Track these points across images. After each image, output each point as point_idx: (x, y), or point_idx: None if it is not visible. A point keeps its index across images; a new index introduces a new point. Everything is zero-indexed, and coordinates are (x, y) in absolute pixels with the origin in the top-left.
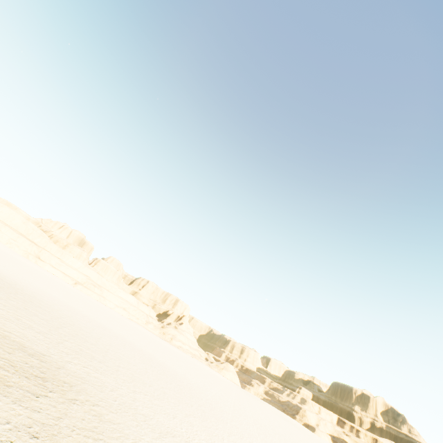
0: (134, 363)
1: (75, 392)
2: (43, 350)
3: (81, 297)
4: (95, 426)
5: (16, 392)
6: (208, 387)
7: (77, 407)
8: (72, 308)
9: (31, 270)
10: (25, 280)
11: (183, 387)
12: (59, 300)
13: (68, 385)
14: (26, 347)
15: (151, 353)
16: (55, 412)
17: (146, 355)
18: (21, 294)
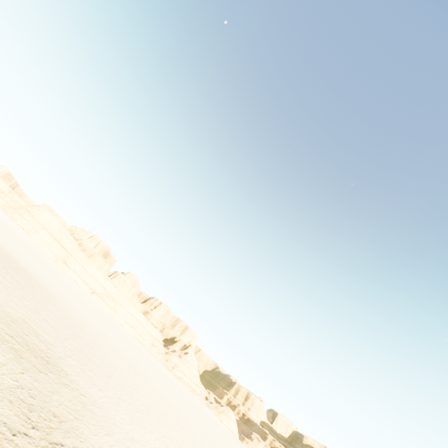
0: (128, 376)
1: (69, 380)
2: (52, 341)
3: (94, 306)
4: (78, 409)
5: (26, 364)
6: (198, 424)
7: (67, 390)
8: (84, 314)
9: (56, 273)
10: (49, 281)
11: (170, 413)
12: (75, 304)
13: (64, 373)
14: (39, 334)
15: (148, 374)
16: (50, 387)
17: (142, 374)
18: (44, 292)
